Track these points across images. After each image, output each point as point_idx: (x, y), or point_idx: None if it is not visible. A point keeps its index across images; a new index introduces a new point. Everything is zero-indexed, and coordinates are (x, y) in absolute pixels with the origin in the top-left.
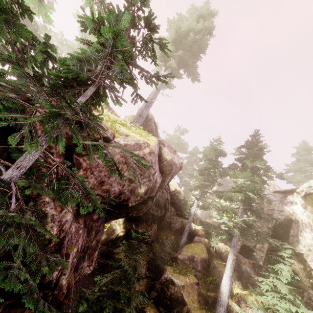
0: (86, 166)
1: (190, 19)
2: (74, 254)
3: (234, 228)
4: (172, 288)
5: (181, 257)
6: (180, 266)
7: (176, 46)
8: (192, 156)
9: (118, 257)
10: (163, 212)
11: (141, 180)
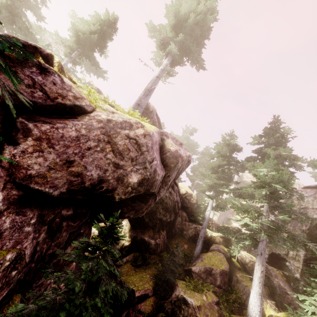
0: (39, 135)
1: (190, 0)
2: (7, 263)
3: (259, 231)
4: (185, 309)
5: (196, 270)
6: (194, 281)
7: (177, 32)
8: (203, 156)
9: (121, 270)
10: (172, 217)
11: (132, 167)
